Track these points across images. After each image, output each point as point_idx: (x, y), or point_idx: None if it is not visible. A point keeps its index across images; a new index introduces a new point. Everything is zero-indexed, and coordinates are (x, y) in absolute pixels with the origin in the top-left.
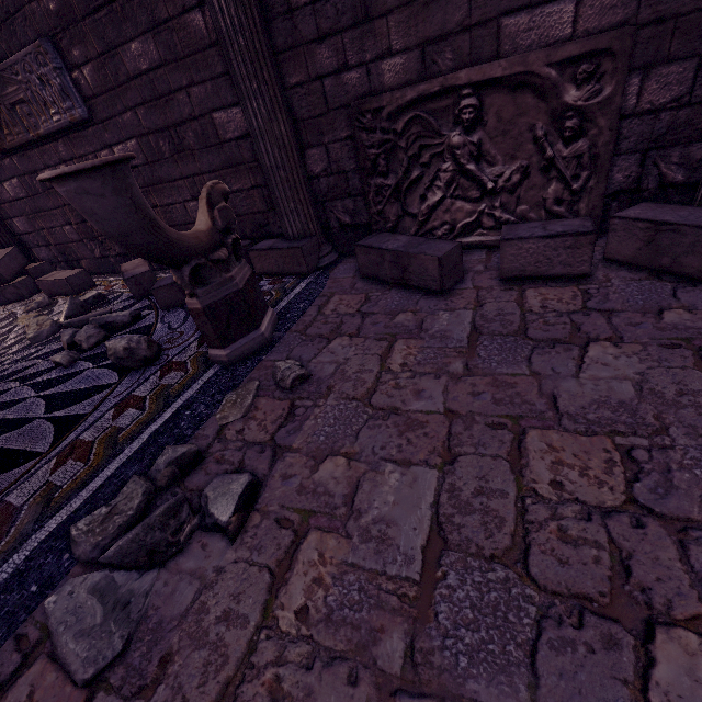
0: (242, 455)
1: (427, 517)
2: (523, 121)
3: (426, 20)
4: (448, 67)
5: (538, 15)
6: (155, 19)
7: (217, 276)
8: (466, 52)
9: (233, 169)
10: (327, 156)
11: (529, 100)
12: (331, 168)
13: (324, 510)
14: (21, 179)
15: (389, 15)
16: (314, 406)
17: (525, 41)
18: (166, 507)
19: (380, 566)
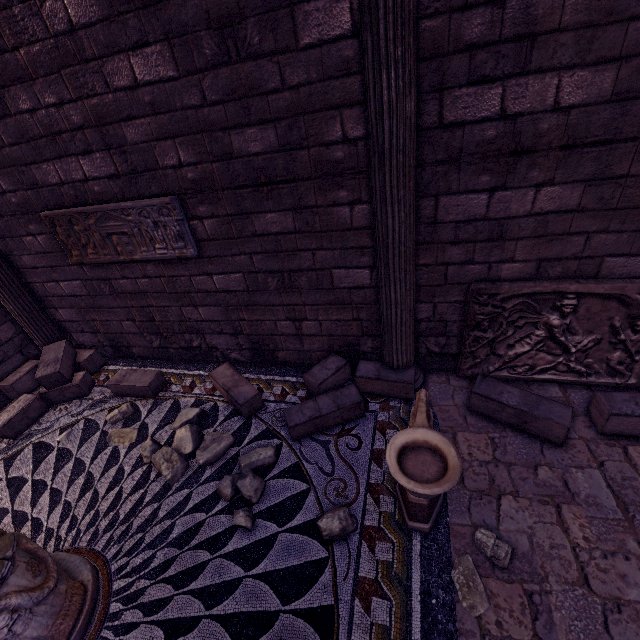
0: None
1: None
2: (605, 314)
3: (547, 248)
4: (555, 275)
5: (632, 260)
6: (300, 203)
7: None
8: (573, 270)
9: (338, 306)
10: (433, 310)
11: (613, 304)
12: (434, 317)
13: None
14: (86, 282)
15: (519, 240)
16: (544, 592)
17: (619, 271)
18: None
19: None
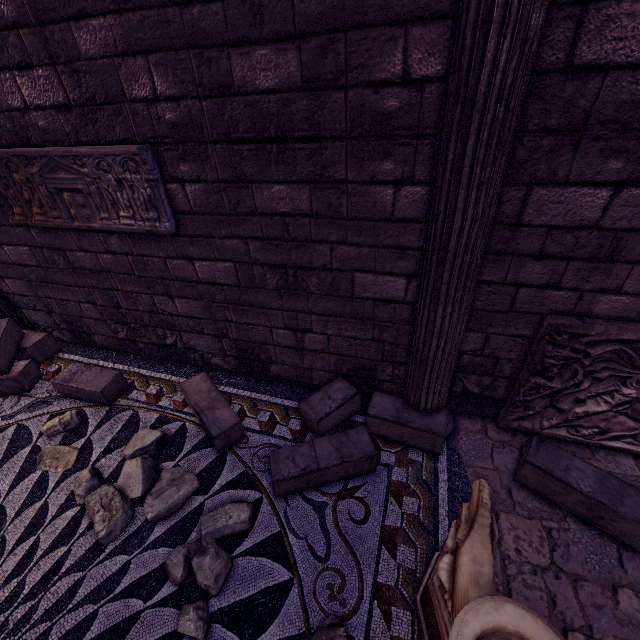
0: None
1: None
2: None
3: None
4: None
5: None
6: (323, 174)
7: None
8: None
9: (355, 320)
10: (484, 341)
11: None
12: (483, 351)
13: None
14: (35, 249)
15: (638, 264)
16: None
17: None
18: None
19: None
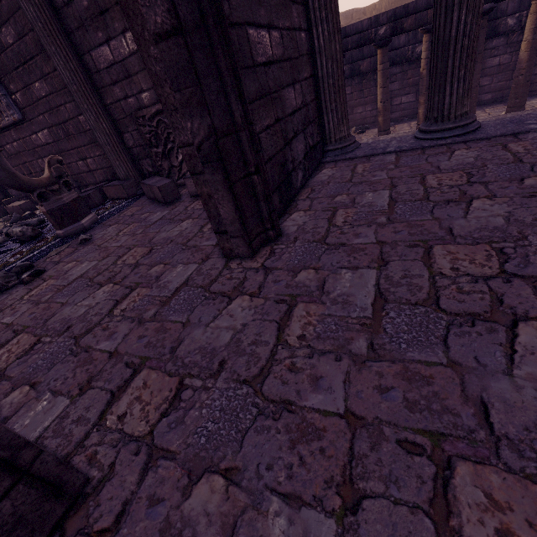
0: (47, 265)
1: (83, 272)
2: None
3: None
4: None
5: None
6: (44, 73)
7: (53, 197)
8: None
9: (94, 144)
10: (133, 137)
11: None
12: (136, 143)
13: (57, 275)
14: None
15: (138, 75)
16: (82, 248)
17: None
18: (5, 275)
19: (60, 284)
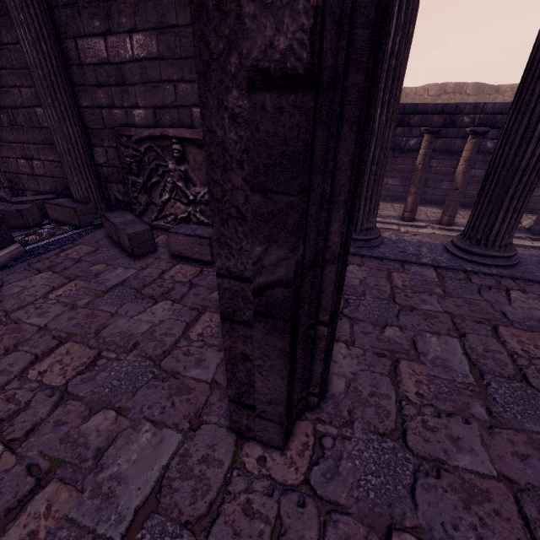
0: None
1: None
2: None
3: (154, 95)
4: (168, 124)
5: None
6: None
7: None
8: (177, 119)
9: (49, 146)
10: (106, 154)
11: None
12: (109, 162)
13: None
14: None
15: (136, 86)
16: None
17: None
18: None
19: None
